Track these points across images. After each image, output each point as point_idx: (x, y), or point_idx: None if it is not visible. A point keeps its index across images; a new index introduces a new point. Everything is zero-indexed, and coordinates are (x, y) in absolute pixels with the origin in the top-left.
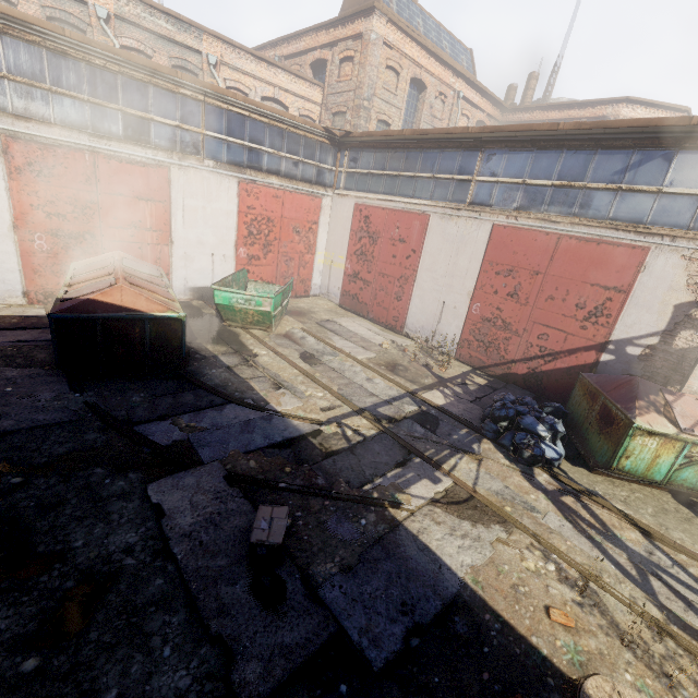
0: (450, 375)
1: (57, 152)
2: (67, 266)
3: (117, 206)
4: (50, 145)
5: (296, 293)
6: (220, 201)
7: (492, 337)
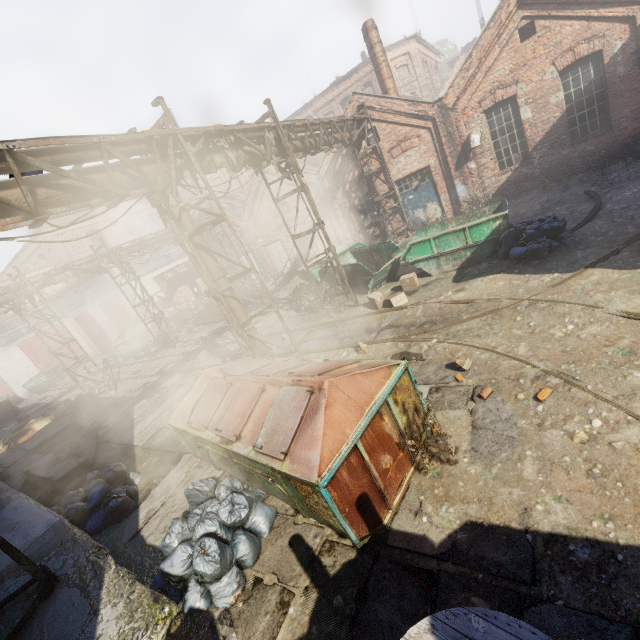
0: None
1: None
2: None
3: None
4: None
5: None
6: (15, 356)
7: None
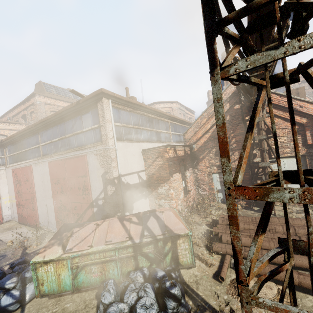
0: (36, 249)
1: None
2: None
3: None
4: None
5: None
6: None
7: (63, 216)
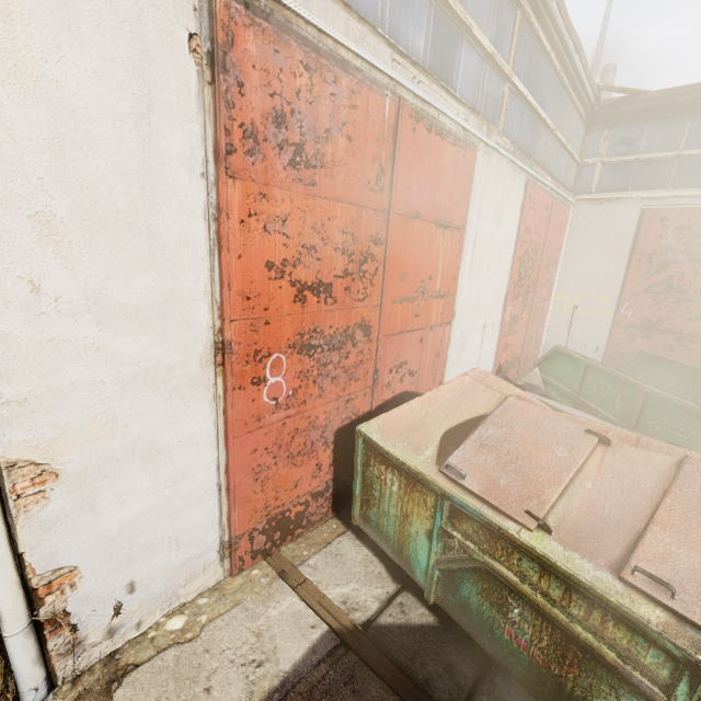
0: None
1: (337, 83)
2: (314, 428)
3: (407, 246)
4: (326, 57)
5: (529, 365)
6: (506, 220)
7: None
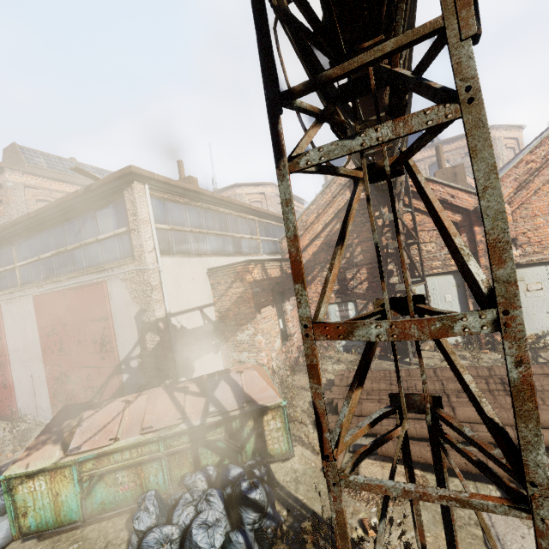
0: (13, 458)
1: None
2: None
3: None
4: None
5: None
6: None
7: (65, 393)
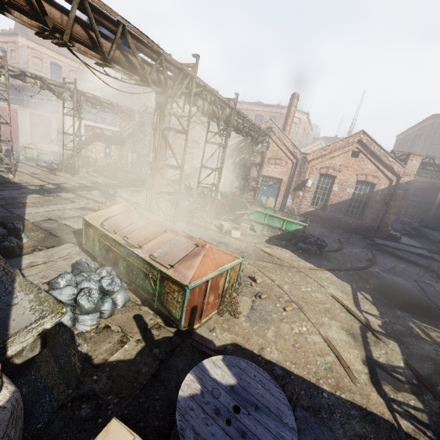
0: None
1: None
2: None
3: None
4: None
5: None
6: None
7: None
